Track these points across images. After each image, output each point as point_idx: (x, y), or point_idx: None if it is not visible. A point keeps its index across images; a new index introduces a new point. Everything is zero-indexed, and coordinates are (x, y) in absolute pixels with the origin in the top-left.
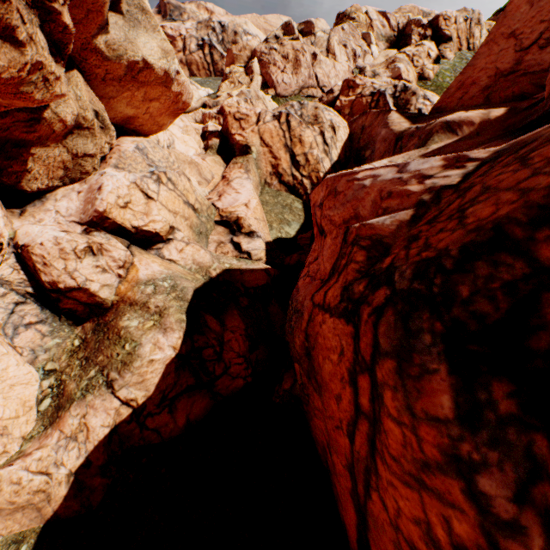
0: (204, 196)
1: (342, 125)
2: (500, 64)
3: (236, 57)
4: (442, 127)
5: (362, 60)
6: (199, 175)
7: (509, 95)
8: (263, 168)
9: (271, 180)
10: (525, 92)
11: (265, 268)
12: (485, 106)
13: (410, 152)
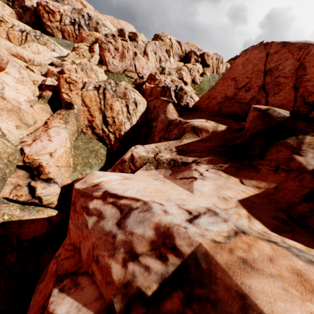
0: (18, 138)
1: (142, 102)
2: (227, 92)
3: (85, 38)
4: (191, 129)
5: (164, 63)
6: (20, 120)
7: (230, 111)
8: (81, 121)
9: (86, 130)
10: (237, 112)
11: (48, 216)
12: (217, 118)
13: (170, 141)
